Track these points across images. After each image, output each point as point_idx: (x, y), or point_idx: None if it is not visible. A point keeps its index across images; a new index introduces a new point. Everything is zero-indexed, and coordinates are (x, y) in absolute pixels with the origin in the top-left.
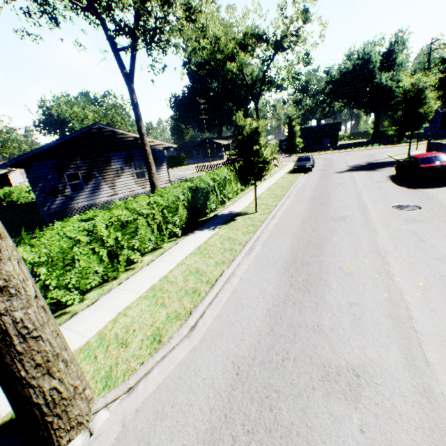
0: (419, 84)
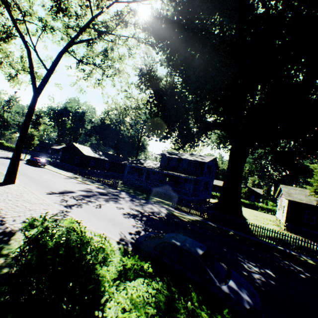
0: (34, 133)
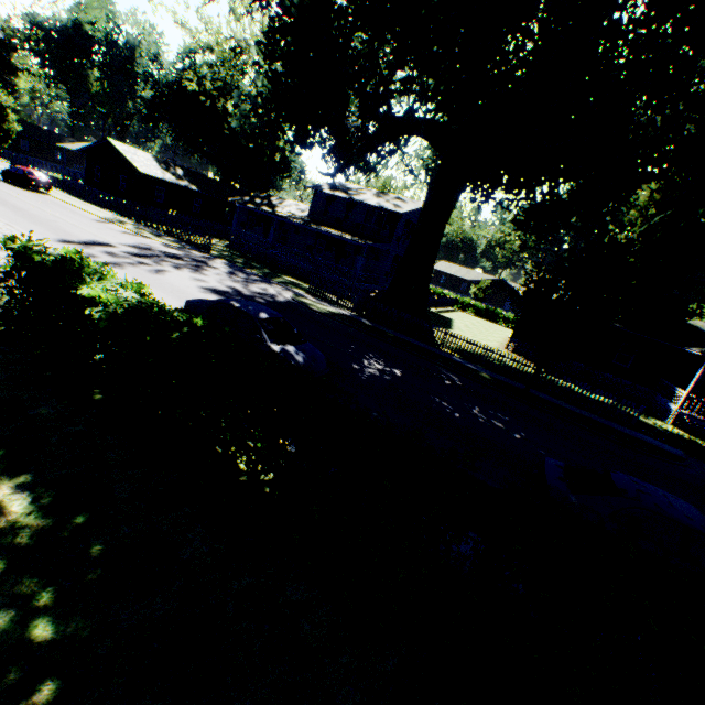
0: (2, 100)
